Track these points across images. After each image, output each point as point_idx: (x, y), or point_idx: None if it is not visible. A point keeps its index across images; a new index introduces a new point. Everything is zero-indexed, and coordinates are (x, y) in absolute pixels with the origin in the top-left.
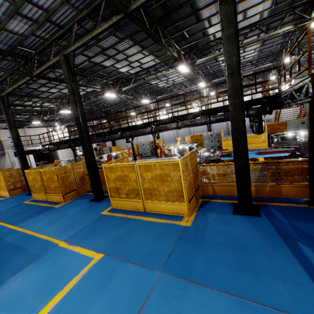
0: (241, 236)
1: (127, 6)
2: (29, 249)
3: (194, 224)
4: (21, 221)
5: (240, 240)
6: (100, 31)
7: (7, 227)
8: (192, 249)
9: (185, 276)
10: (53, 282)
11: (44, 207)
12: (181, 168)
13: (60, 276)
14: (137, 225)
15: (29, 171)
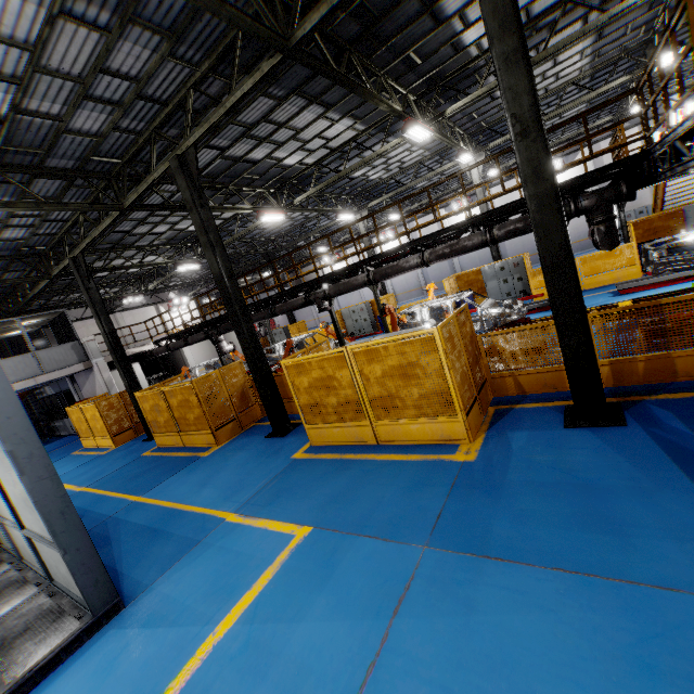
0: (585, 467)
1: (286, 35)
2: (176, 532)
3: (482, 457)
4: (147, 486)
5: (583, 476)
6: (241, 95)
7: (126, 500)
8: (482, 503)
9: (474, 549)
10: (232, 579)
11: (182, 458)
12: (441, 346)
13: (241, 569)
14: (367, 470)
15: (143, 394)
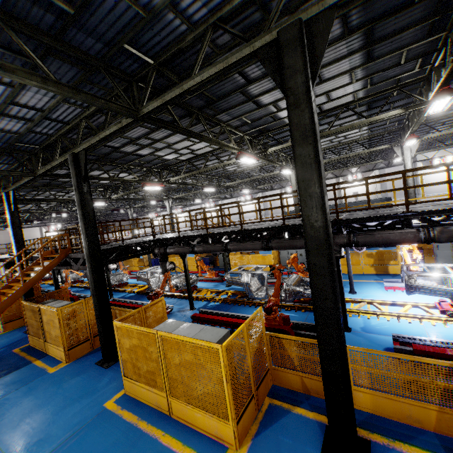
0: None
1: None
2: None
3: None
4: None
5: None
6: None
7: None
8: None
9: None
10: None
11: None
12: None
13: None
14: None
15: None
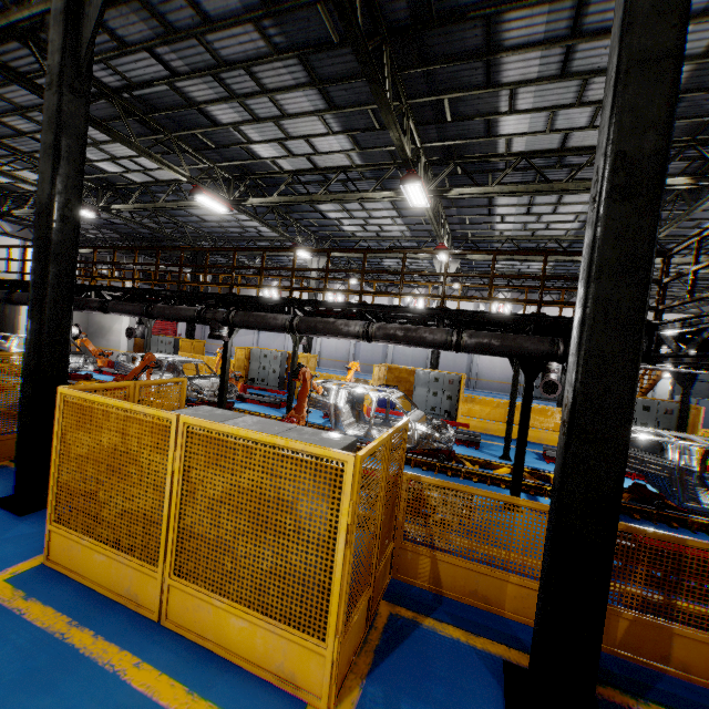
0: None
1: None
2: None
3: None
4: None
5: None
6: None
7: None
8: None
9: None
10: None
11: None
12: (350, 496)
13: None
14: None
15: None
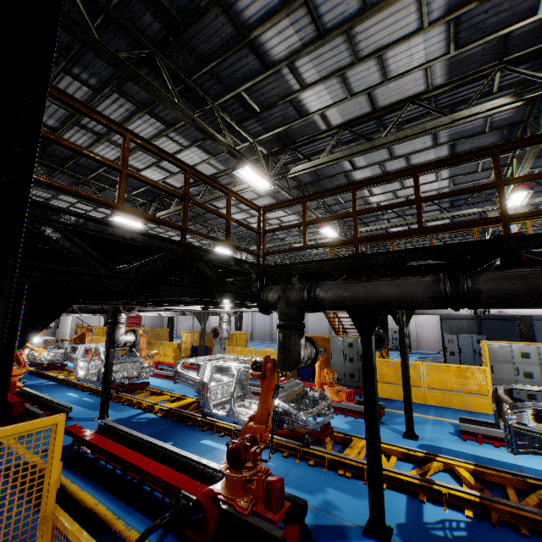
0: None
1: None
2: None
3: None
4: None
5: None
6: None
7: None
8: None
9: None
10: None
11: None
12: None
13: None
14: None
15: None
